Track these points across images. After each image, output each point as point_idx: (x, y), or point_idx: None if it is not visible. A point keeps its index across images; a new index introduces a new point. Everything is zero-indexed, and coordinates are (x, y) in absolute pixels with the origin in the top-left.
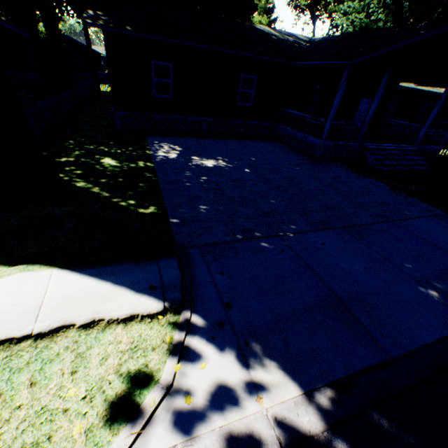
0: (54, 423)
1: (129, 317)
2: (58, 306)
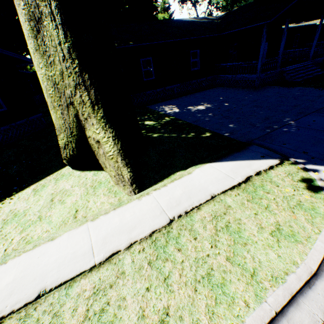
0: (295, 198)
1: (270, 167)
2: (234, 173)
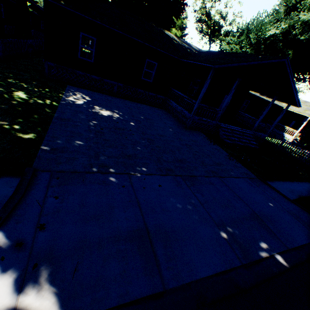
0: None
1: None
2: None
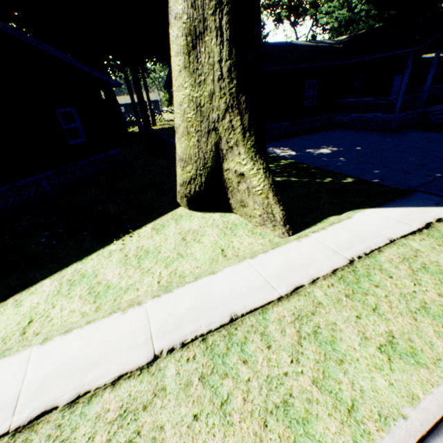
0: None
1: None
2: (407, 219)
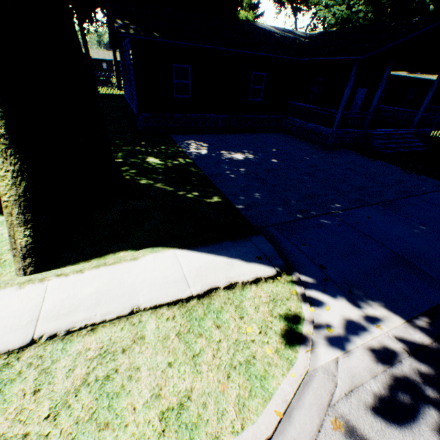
0: (250, 349)
1: (255, 279)
2: (198, 276)
